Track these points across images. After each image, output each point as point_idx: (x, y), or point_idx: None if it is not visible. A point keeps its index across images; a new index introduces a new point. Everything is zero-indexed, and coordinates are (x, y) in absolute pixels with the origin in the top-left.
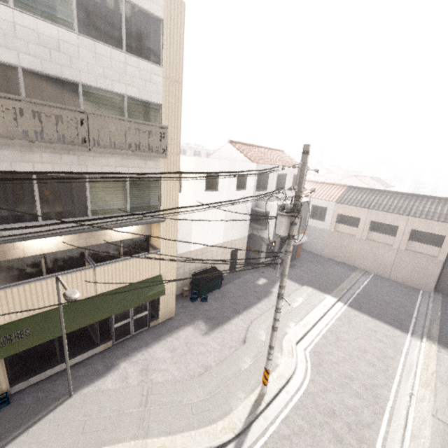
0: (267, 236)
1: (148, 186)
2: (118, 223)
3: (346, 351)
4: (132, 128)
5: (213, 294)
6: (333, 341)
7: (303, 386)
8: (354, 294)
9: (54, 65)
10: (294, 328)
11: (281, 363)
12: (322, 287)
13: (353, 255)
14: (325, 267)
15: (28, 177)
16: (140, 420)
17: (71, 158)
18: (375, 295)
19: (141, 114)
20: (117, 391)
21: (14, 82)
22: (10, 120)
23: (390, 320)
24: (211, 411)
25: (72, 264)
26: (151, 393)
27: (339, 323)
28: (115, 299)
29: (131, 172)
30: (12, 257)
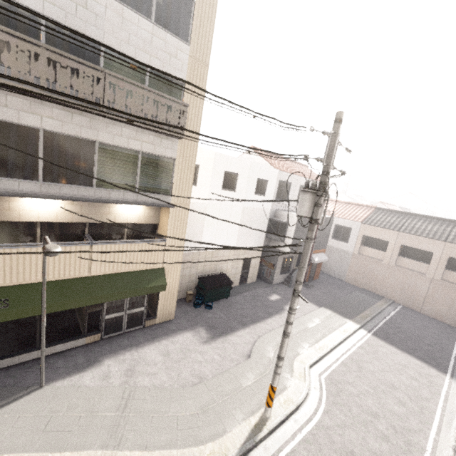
0: (284, 248)
1: (161, 167)
2: (100, 115)
3: (370, 383)
4: (151, 98)
5: (220, 303)
6: (354, 370)
7: (316, 416)
8: (380, 323)
9: (78, 21)
10: (308, 350)
11: (291, 386)
12: (342, 311)
13: (379, 282)
14: (346, 291)
15: (34, 131)
16: (114, 426)
17: (83, 120)
18: (405, 328)
19: (163, 89)
20: (94, 389)
21: (35, 30)
22: (23, 63)
23: (424, 357)
24: (200, 429)
25: (69, 240)
26: (133, 397)
27: (362, 352)
28: (109, 284)
29: (145, 148)
30: (6, 219)
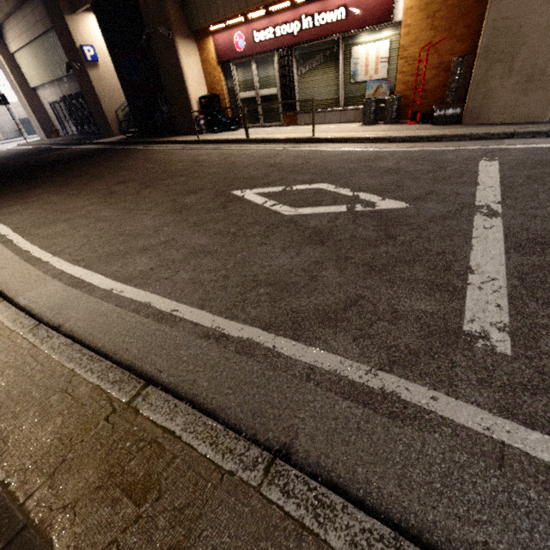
0: None
1: None
2: None
3: None
4: None
5: None
6: None
7: None
8: None
9: None
10: None
11: None
12: None
13: None
14: None
15: None
16: None
17: None
18: None
19: None
20: None
21: None
22: None
23: None
24: None
25: None
26: None
27: None
28: None
29: None
30: None
